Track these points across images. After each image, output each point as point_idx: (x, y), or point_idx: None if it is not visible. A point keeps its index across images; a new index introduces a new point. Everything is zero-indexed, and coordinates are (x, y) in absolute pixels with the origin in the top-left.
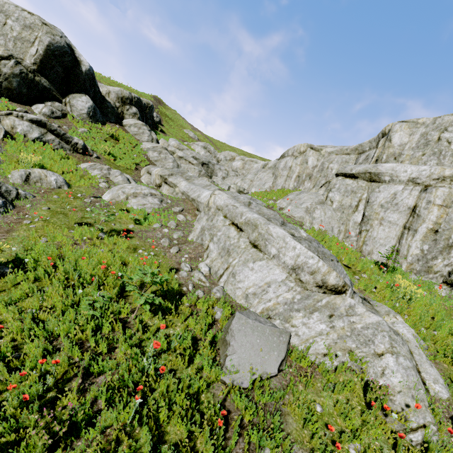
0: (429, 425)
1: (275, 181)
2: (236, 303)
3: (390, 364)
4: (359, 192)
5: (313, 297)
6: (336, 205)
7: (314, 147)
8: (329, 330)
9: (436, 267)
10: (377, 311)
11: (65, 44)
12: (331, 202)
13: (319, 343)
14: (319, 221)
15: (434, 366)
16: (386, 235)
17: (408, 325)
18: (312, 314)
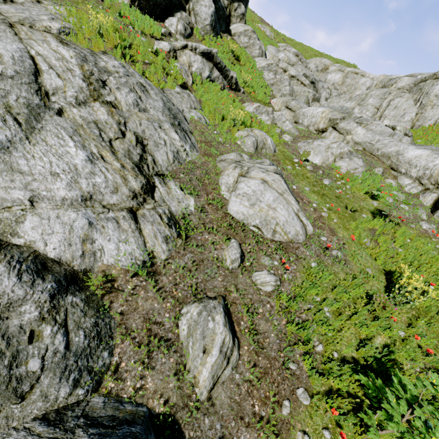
0: None
1: (422, 112)
2: None
3: None
4: None
5: None
6: None
7: None
8: None
9: None
10: None
11: None
12: None
13: None
14: None
15: None
16: None
17: None
18: None
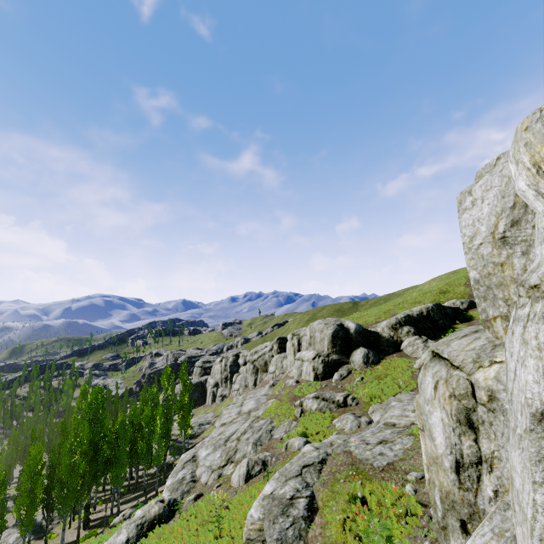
0: None
1: None
2: None
3: None
4: None
5: None
6: None
7: None
8: None
9: None
10: None
11: (336, 326)
12: None
13: None
14: None
15: None
16: None
17: None
18: None
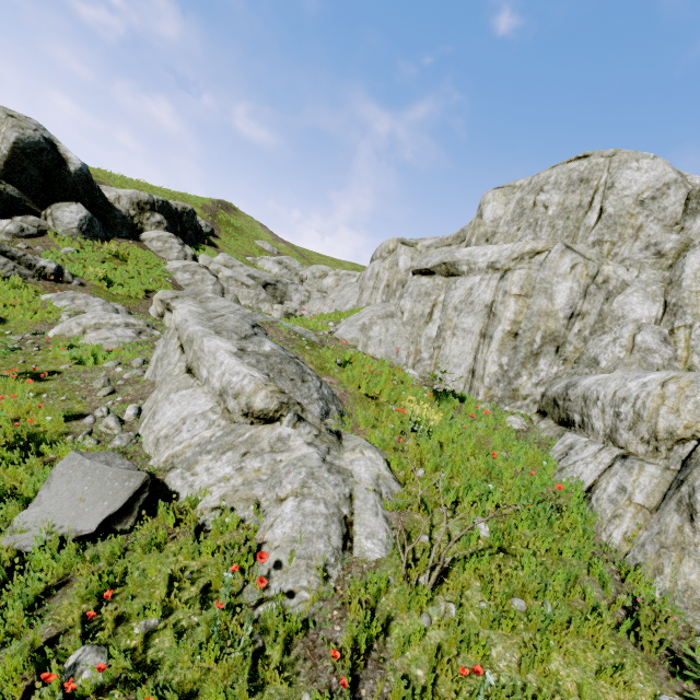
0: (298, 592)
1: (360, 297)
2: (143, 453)
3: (286, 510)
4: (434, 293)
5: (237, 432)
6: (407, 317)
7: (407, 241)
8: (233, 473)
9: (523, 390)
10: (343, 447)
11: (41, 138)
12: (401, 314)
13: (213, 494)
14: (377, 341)
15: (396, 518)
16: (460, 350)
17: (376, 463)
18: (224, 455)
